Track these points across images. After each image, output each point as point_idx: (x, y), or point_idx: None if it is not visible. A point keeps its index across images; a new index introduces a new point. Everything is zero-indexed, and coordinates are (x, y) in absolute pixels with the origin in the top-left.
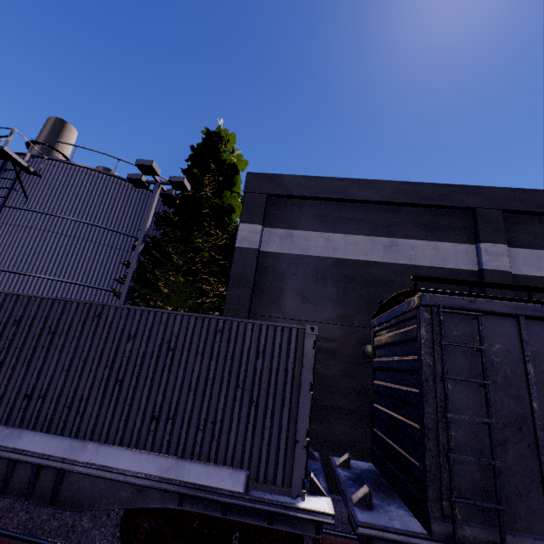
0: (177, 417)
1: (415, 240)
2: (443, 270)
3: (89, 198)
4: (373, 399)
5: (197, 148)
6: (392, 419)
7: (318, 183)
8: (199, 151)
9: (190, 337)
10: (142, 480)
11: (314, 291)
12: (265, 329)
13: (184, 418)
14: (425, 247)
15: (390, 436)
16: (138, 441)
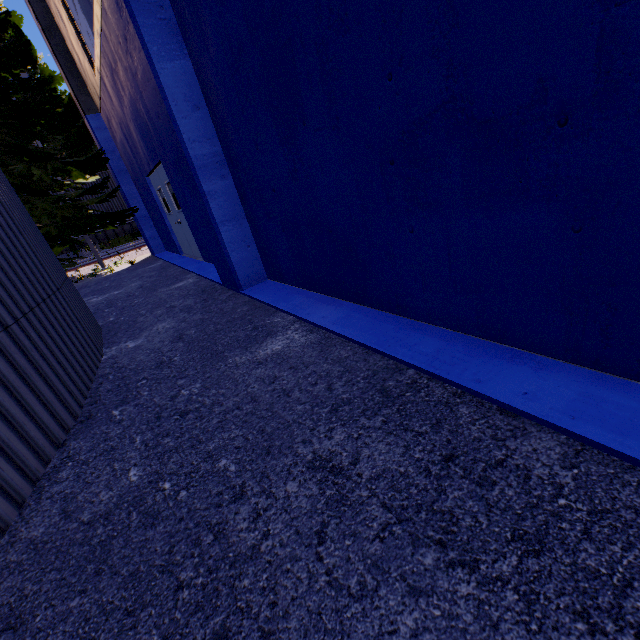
0: None
1: None
2: None
3: None
4: None
5: None
6: None
7: None
8: None
9: None
10: None
11: None
12: None
13: None
14: None
15: None
16: None
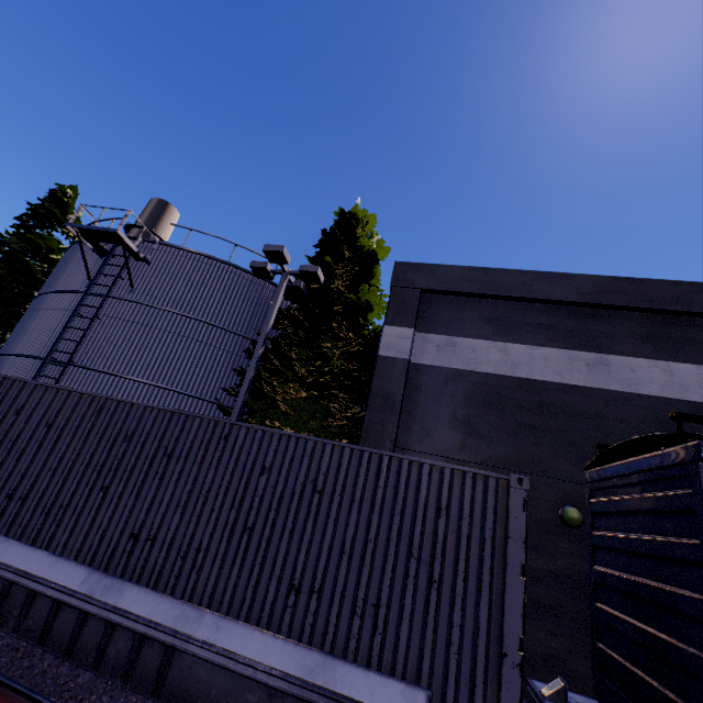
0: (324, 591)
1: (634, 358)
2: (682, 404)
3: (199, 289)
4: (593, 595)
5: (330, 232)
6: (642, 635)
7: (490, 276)
8: (331, 236)
9: (344, 477)
10: (277, 681)
11: (486, 422)
12: (449, 474)
13: (335, 594)
14: (651, 369)
15: (638, 663)
16: (270, 619)
